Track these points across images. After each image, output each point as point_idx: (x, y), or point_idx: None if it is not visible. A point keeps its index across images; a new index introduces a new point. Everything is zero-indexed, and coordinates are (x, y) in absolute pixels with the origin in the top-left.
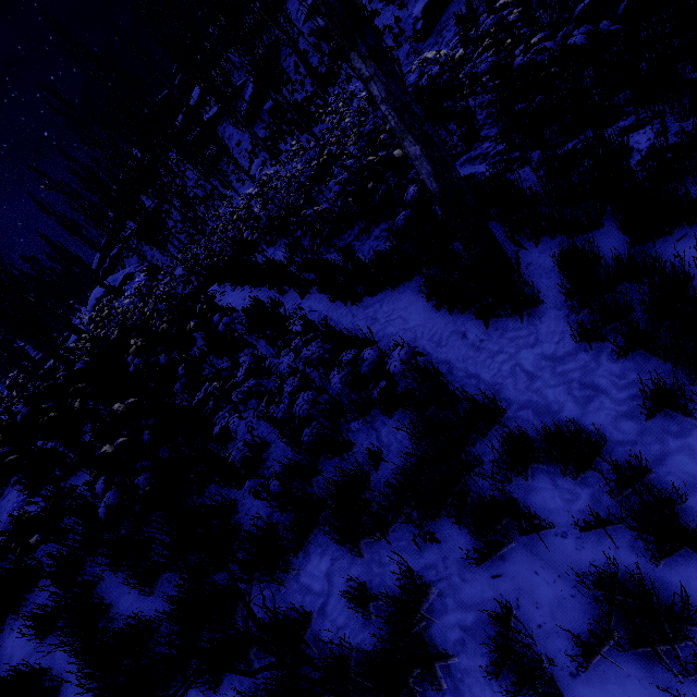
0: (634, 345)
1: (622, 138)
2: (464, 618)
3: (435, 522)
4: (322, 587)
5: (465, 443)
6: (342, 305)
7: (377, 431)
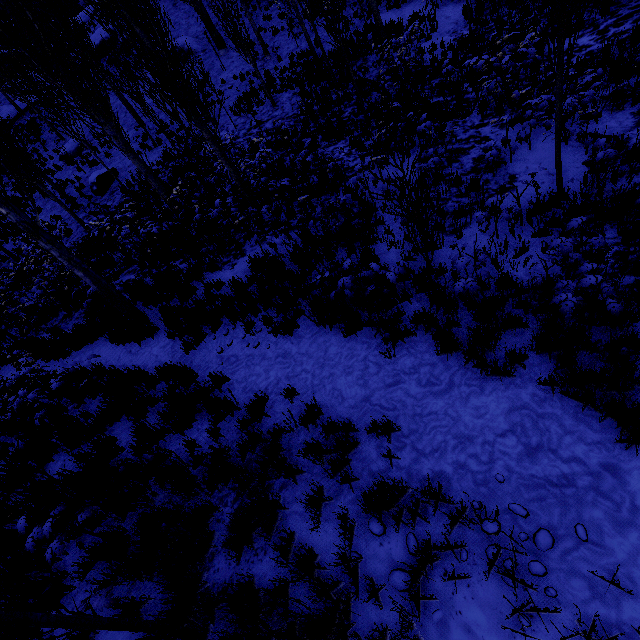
0: (182, 333)
1: (178, 266)
2: (129, 439)
3: (118, 422)
4: (59, 470)
5: (130, 389)
6: (55, 362)
7: (87, 408)
